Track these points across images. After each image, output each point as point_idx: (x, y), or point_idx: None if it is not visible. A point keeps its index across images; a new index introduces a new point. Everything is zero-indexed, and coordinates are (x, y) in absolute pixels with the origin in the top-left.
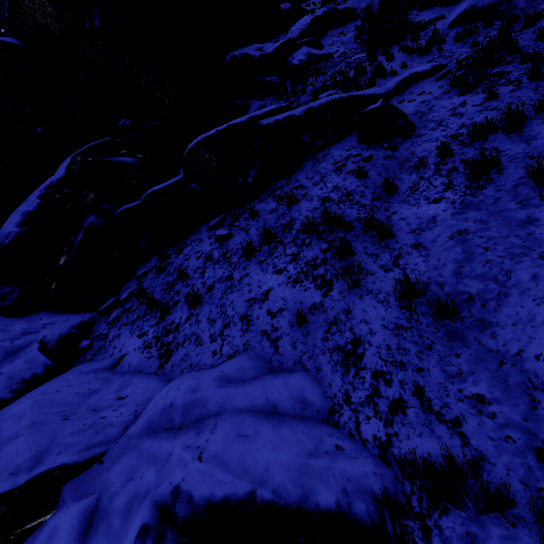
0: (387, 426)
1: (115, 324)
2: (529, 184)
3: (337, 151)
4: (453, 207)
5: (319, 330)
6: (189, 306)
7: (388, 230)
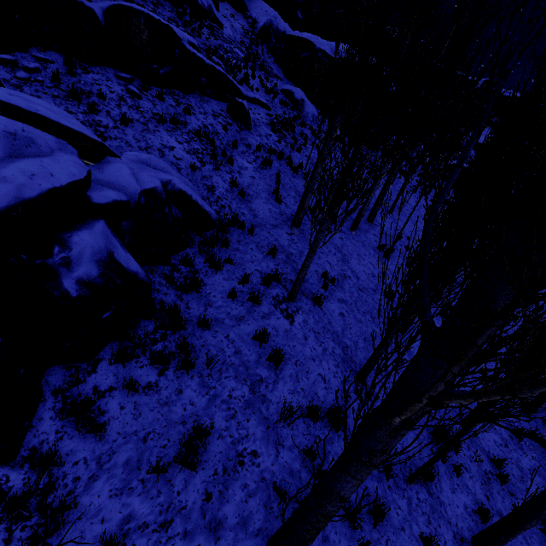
0: (219, 209)
1: (27, 83)
2: (275, 177)
3: (215, 105)
4: (254, 169)
5: (199, 176)
6: (114, 121)
7: (232, 160)
